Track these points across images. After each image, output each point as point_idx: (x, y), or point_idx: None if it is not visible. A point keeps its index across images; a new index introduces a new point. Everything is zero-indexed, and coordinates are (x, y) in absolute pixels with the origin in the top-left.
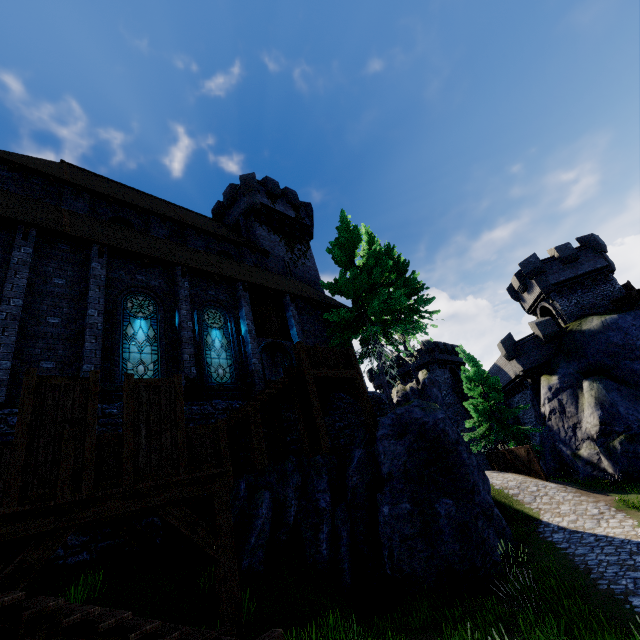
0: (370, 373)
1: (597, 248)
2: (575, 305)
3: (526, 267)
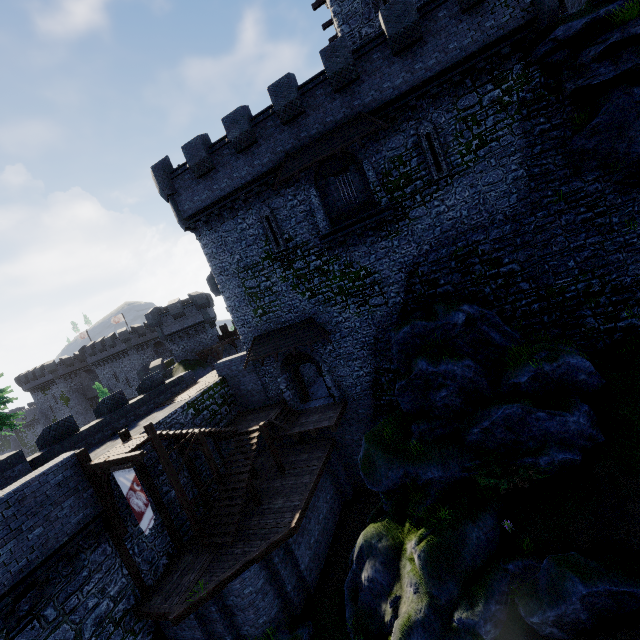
0: (82, 353)
1: (198, 307)
2: (182, 350)
3: (148, 320)
